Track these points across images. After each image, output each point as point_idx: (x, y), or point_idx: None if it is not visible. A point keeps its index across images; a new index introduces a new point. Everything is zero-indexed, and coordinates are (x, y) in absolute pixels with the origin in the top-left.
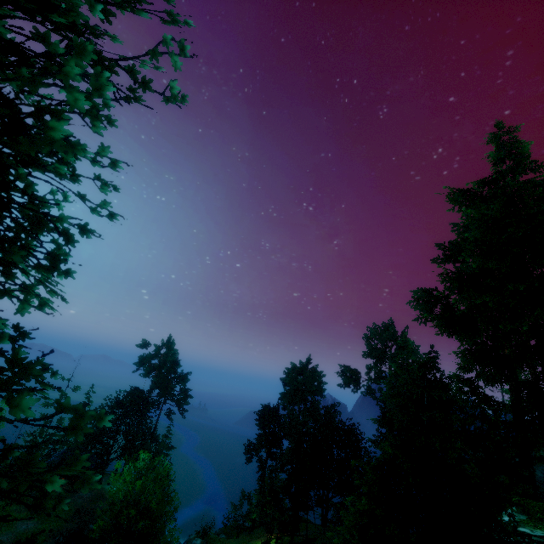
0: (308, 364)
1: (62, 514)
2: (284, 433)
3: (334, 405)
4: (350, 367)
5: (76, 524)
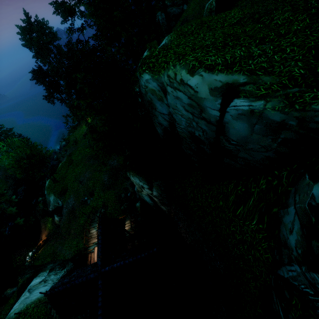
0: (29, 19)
1: (1, 185)
2: (57, 78)
3: (69, 41)
4: (58, 2)
5: (12, 180)
